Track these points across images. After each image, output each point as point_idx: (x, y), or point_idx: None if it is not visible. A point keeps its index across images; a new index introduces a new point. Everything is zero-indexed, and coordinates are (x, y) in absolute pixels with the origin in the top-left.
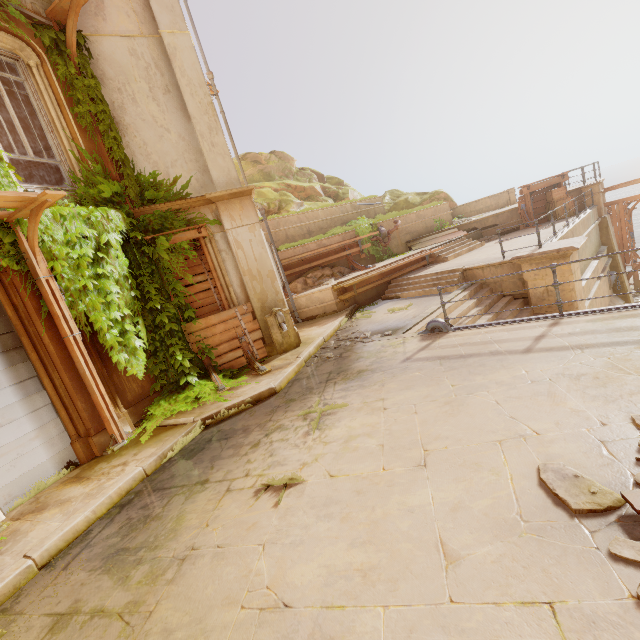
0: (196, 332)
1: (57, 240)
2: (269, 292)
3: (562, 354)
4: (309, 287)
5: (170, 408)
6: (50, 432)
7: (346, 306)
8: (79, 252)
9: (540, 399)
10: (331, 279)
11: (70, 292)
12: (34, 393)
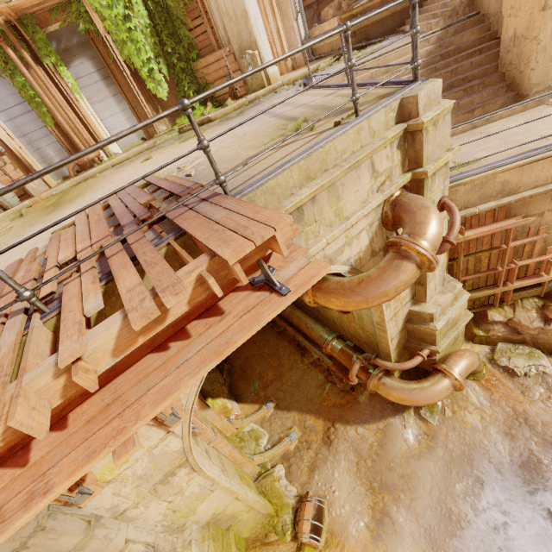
0: (200, 70)
1: (103, 5)
2: (244, 34)
3: (272, 121)
4: (341, 13)
5: (183, 121)
6: (132, 122)
7: (353, 43)
8: (115, 12)
9: (217, 144)
10: (363, 1)
11: (118, 43)
12: (121, 102)
